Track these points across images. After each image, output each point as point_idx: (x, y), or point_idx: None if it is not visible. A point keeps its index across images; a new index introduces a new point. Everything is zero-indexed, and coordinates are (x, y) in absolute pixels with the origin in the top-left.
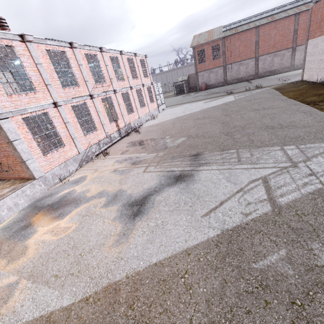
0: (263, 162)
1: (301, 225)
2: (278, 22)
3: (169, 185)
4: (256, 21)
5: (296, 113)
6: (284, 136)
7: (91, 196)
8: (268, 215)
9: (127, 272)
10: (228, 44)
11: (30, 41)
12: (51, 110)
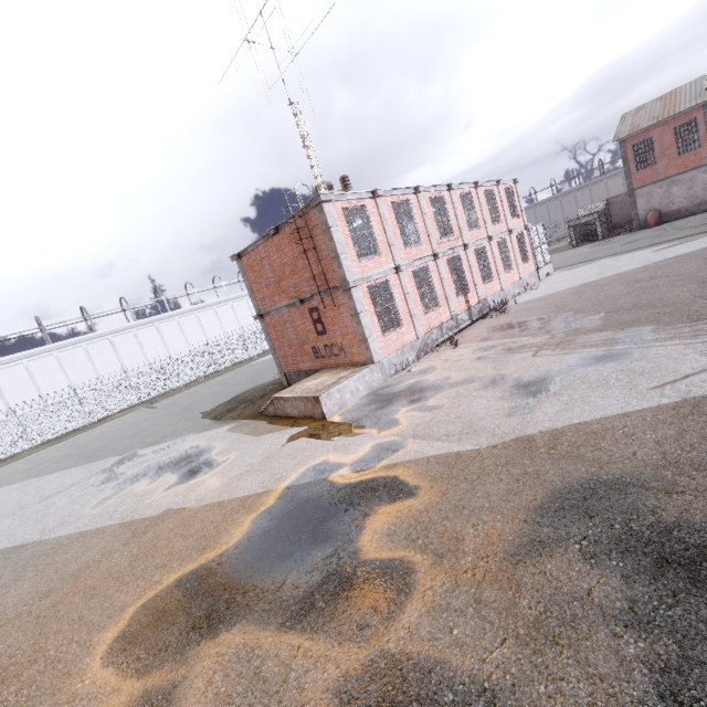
0: None
1: None
2: None
3: (584, 366)
4: None
5: None
6: None
7: (455, 383)
8: None
9: (540, 429)
10: None
11: (379, 196)
12: (392, 276)
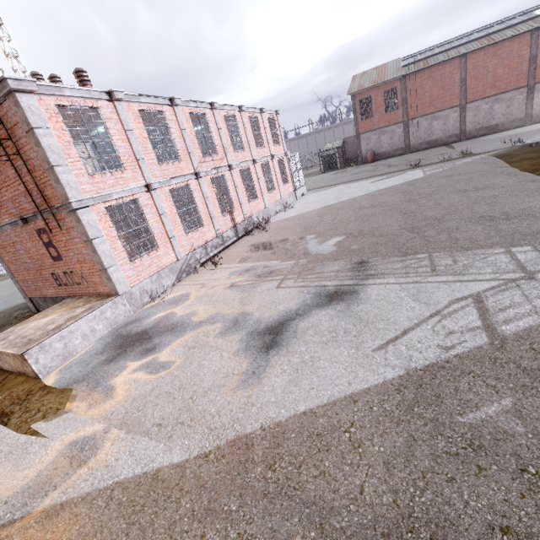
0: (475, 272)
1: (539, 364)
2: (501, 45)
3: (319, 306)
4: (461, 46)
5: (535, 194)
6: (512, 232)
7: (200, 321)
8: (483, 350)
9: (263, 423)
10: (412, 87)
11: (120, 99)
12: (143, 195)
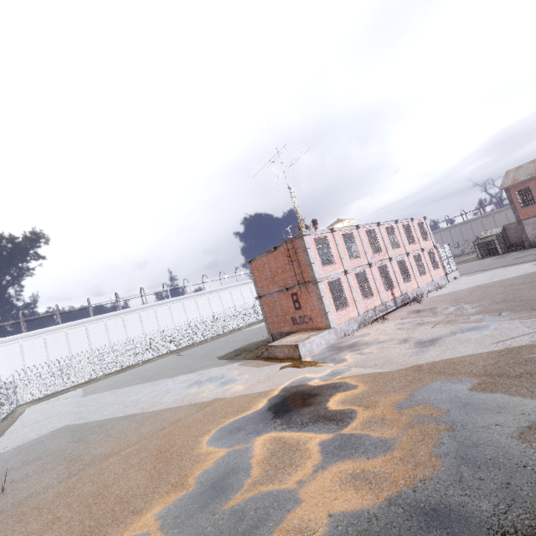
0: None
1: None
2: None
3: (460, 333)
4: None
5: None
6: None
7: (382, 341)
8: None
9: (426, 362)
10: None
11: (335, 231)
12: (342, 276)
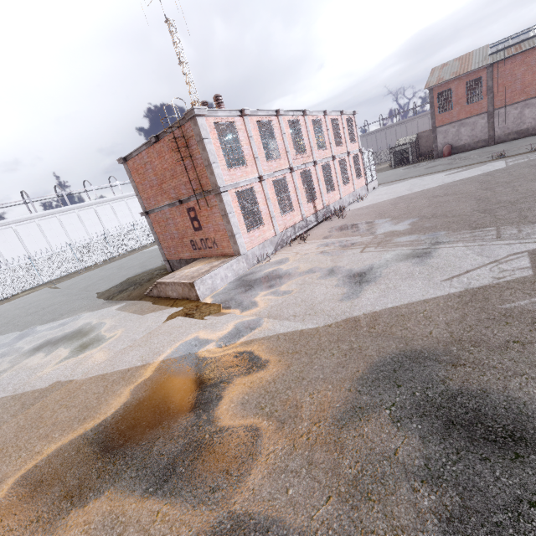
0: (535, 237)
1: None
2: None
3: (397, 261)
4: None
5: None
6: None
7: (303, 272)
8: (527, 278)
9: (364, 312)
10: (500, 75)
11: (246, 115)
12: (256, 184)
